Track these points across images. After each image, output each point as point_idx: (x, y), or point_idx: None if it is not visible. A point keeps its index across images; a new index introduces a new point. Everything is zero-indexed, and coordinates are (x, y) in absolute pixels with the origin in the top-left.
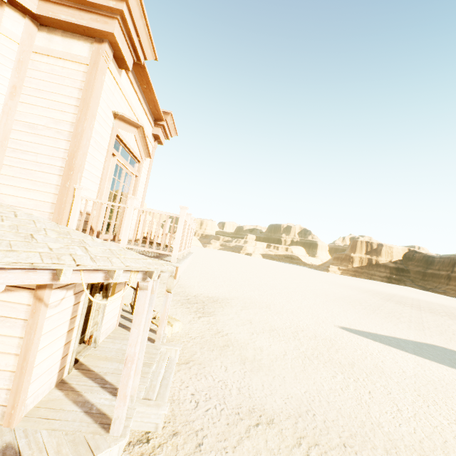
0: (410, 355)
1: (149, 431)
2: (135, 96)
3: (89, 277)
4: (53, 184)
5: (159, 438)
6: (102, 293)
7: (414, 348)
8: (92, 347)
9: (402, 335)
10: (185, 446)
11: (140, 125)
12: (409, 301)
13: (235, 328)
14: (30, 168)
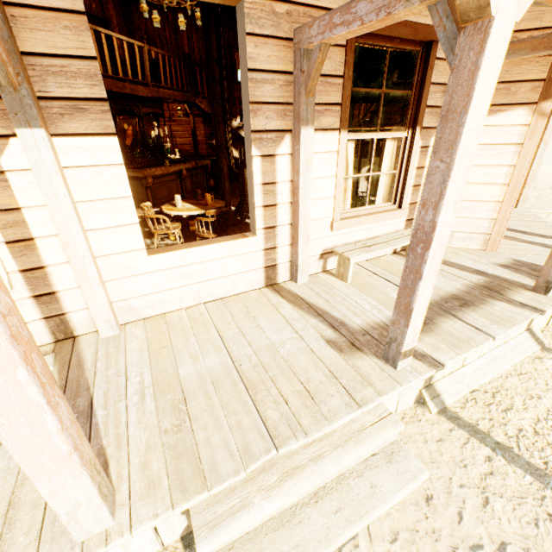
0: None
1: None
2: None
3: None
4: None
5: None
6: None
7: None
8: None
9: None
10: None
11: None
12: None
13: None
14: None
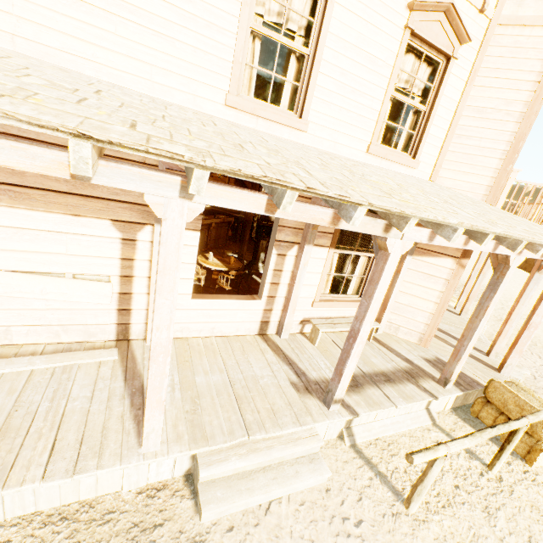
0: None
1: None
2: None
3: None
4: (492, 168)
5: None
6: None
7: None
8: None
9: None
10: None
11: None
12: None
13: None
14: (471, 153)
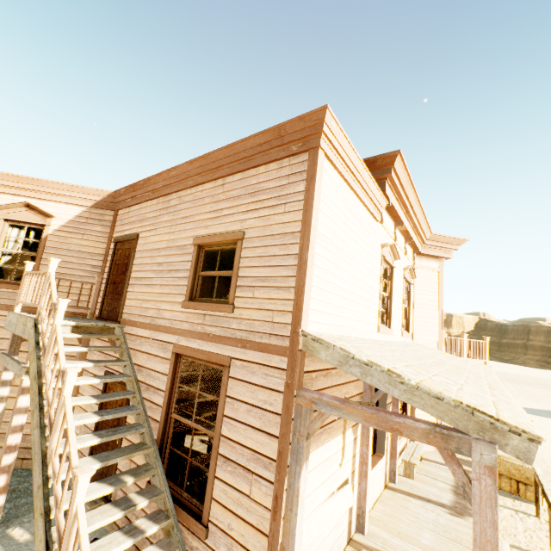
0: (550, 419)
1: None
2: None
3: None
4: (434, 331)
5: None
6: None
7: (547, 414)
8: None
9: (529, 405)
10: None
11: None
12: (500, 375)
13: None
14: (424, 324)
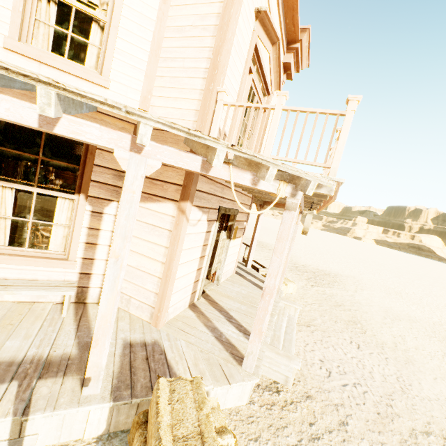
0: None
1: (277, 381)
2: (274, 0)
3: (237, 176)
4: (197, 90)
5: (290, 394)
6: (227, 232)
7: None
8: (214, 284)
9: None
10: (324, 416)
11: (276, 40)
12: None
13: (359, 306)
14: (177, 76)
